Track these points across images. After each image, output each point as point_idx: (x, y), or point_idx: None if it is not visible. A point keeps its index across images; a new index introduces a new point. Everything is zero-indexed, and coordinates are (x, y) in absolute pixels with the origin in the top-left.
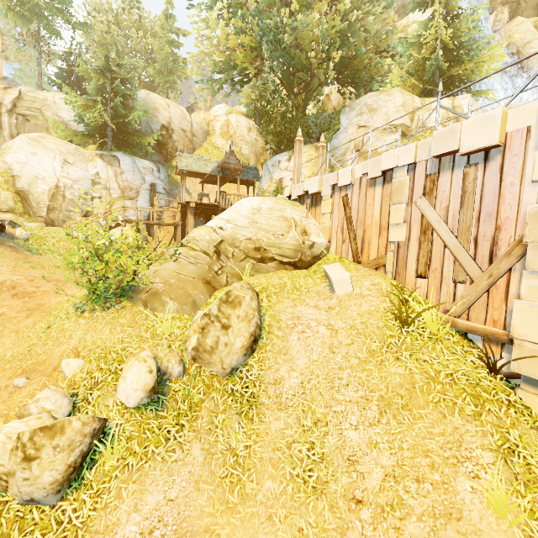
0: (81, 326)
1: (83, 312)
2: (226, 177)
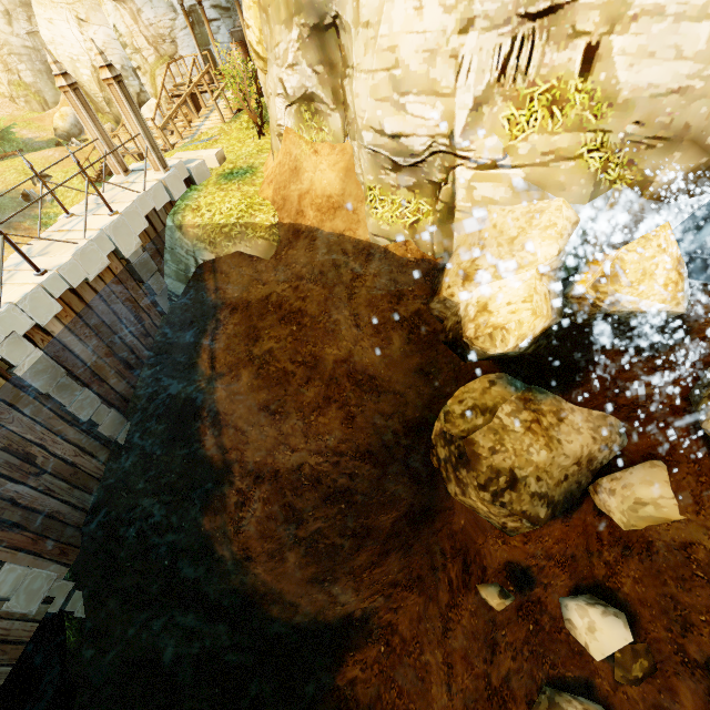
0: None
1: None
2: None
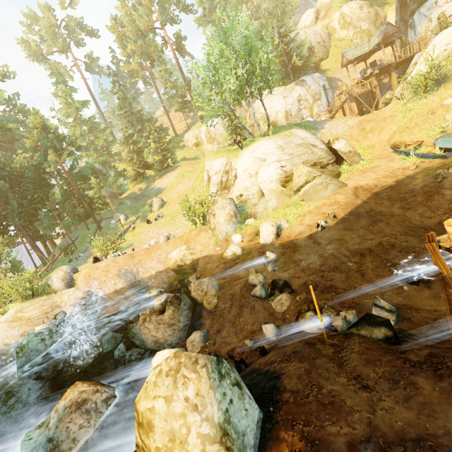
0: (432, 98)
1: (425, 97)
2: (375, 49)
